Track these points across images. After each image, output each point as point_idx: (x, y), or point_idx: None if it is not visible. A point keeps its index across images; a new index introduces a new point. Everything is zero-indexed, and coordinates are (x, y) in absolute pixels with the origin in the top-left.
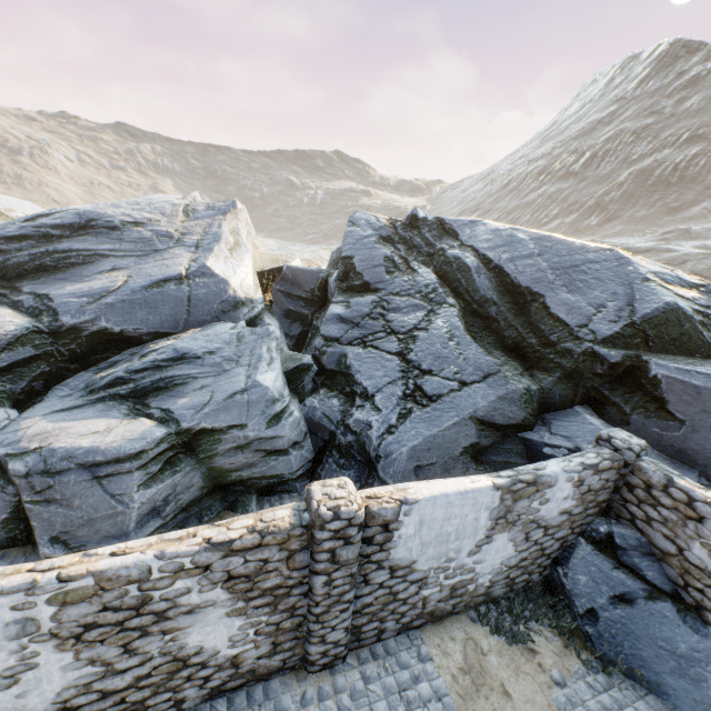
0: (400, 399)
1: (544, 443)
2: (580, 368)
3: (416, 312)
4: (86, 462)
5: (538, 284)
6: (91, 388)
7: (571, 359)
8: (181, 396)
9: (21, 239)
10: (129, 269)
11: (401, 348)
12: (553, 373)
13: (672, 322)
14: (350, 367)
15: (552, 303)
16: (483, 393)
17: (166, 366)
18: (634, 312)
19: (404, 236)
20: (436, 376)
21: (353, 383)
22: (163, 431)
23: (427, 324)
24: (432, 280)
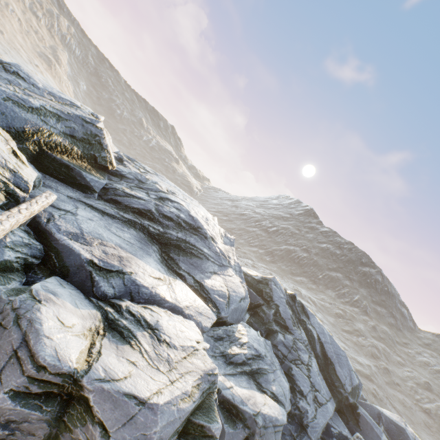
0: (312, 400)
1: (332, 426)
2: (342, 400)
3: (305, 354)
4: (275, 424)
5: (332, 358)
6: (231, 360)
7: (341, 396)
8: (269, 383)
9: (169, 219)
10: (221, 276)
11: (308, 373)
12: (335, 398)
13: (355, 388)
14: (293, 375)
15: (337, 370)
16: (331, 407)
17: (255, 358)
18: (352, 383)
19: (290, 302)
20: (320, 393)
21: (294, 383)
22: (284, 410)
23: (311, 364)
24: (306, 338)
